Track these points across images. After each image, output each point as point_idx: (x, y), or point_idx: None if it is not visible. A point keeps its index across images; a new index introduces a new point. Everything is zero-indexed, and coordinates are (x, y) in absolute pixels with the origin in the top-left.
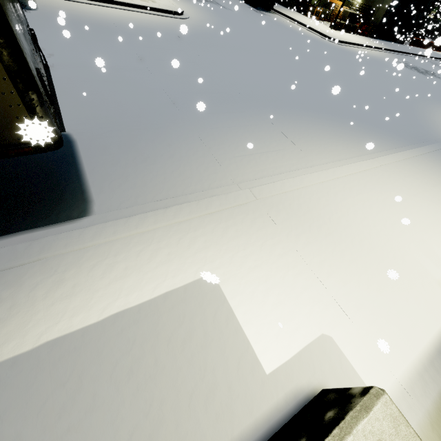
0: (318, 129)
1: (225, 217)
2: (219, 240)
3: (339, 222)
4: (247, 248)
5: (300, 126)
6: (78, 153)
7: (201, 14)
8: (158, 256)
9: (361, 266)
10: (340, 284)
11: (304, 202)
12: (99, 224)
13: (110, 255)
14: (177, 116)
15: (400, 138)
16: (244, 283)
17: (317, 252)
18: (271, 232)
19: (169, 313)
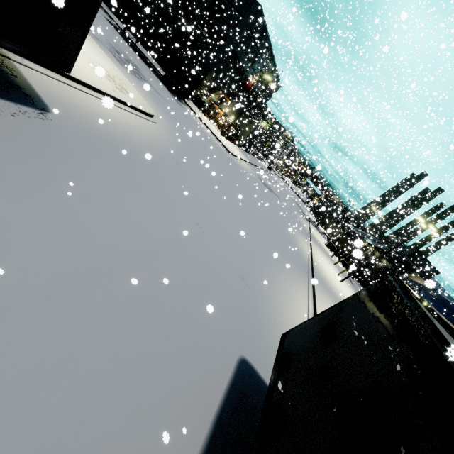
0: (287, 278)
1: None
2: None
3: None
4: None
5: (283, 278)
6: (263, 377)
7: (157, 109)
8: None
9: None
10: None
11: None
12: None
13: None
14: (254, 297)
15: (303, 271)
16: None
17: None
18: None
19: None
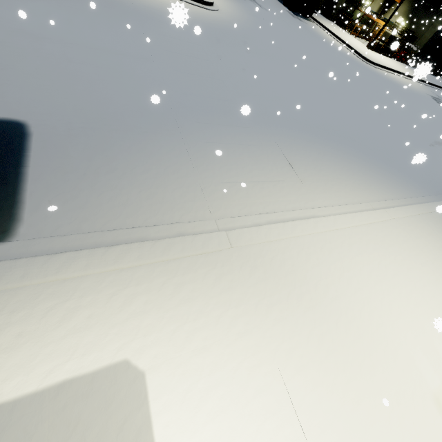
0: (329, 161)
1: (184, 268)
2: (166, 301)
3: (326, 291)
4: (200, 318)
5: (309, 154)
6: (29, 151)
7: (233, 8)
8: (73, 319)
9: (341, 360)
10: (308, 388)
11: (290, 257)
12: (7, 260)
13: (4, 311)
14: (169, 121)
15: (418, 186)
16: (179, 374)
17: (289, 334)
18: (237, 297)
19: (56, 416)
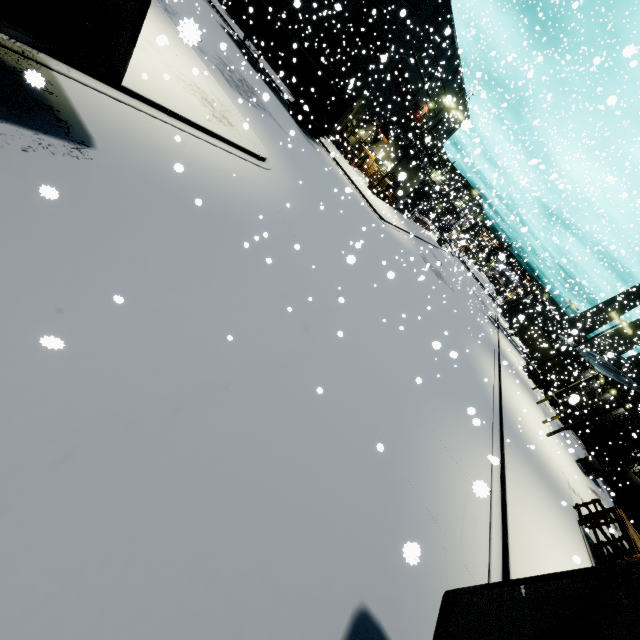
0: (458, 431)
1: None
2: None
3: None
4: None
5: (450, 432)
6: None
7: (275, 150)
8: None
9: None
10: None
11: None
12: None
13: None
14: (397, 472)
15: (485, 418)
16: None
17: None
18: None
19: None
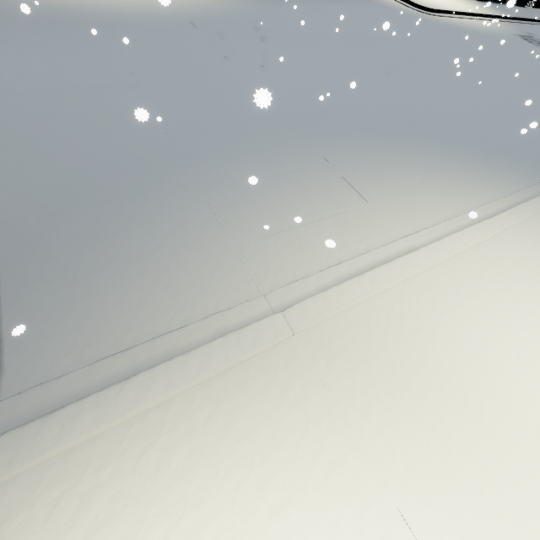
0: (401, 166)
1: (234, 385)
2: (217, 444)
3: (439, 364)
4: (270, 457)
5: (373, 164)
6: None
7: None
8: (92, 509)
9: (481, 467)
10: (444, 525)
11: (378, 327)
12: None
13: None
14: (176, 168)
15: (530, 168)
16: None
17: (400, 446)
18: (316, 409)
19: None
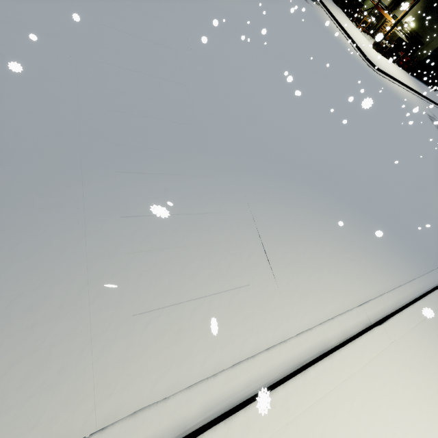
0: (317, 229)
1: None
2: None
3: None
4: None
5: (292, 221)
6: None
7: None
8: None
9: None
10: None
11: None
12: None
13: None
14: (59, 174)
15: (416, 256)
16: None
17: None
18: None
19: None
